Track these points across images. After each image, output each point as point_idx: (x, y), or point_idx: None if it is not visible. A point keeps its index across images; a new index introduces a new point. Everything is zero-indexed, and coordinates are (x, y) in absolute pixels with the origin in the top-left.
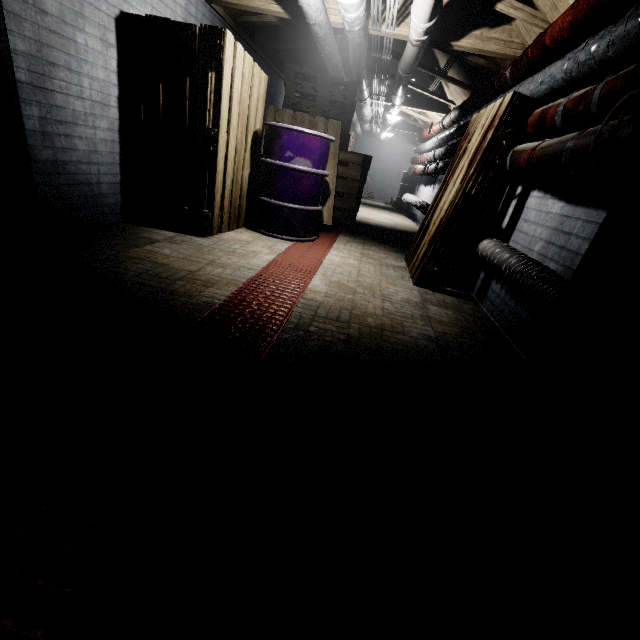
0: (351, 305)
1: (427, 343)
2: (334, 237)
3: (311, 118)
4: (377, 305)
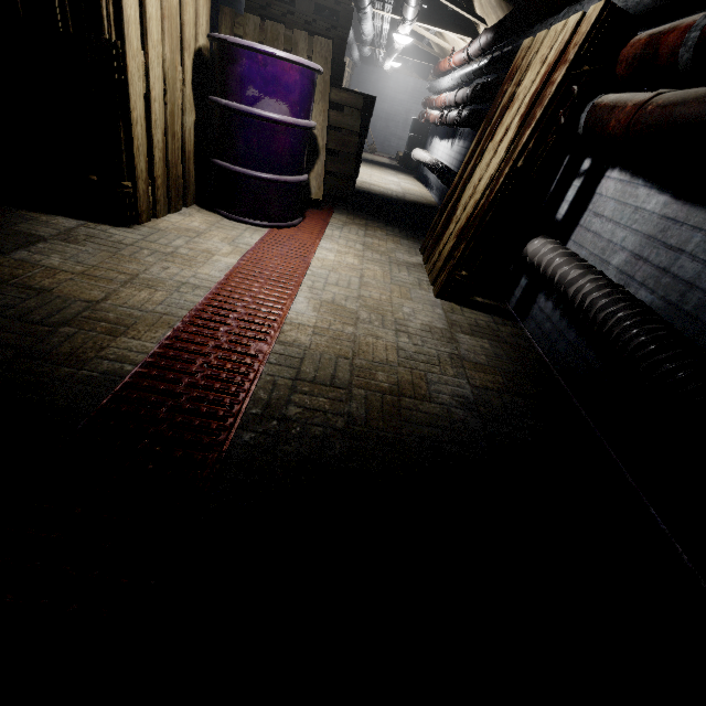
0: (352, 348)
1: (464, 414)
2: (326, 217)
3: (288, 32)
4: (389, 343)
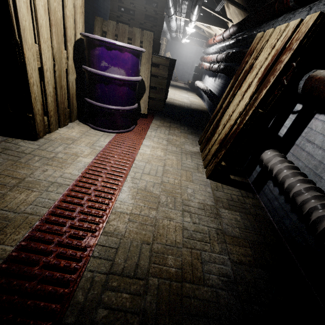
0: (153, 232)
1: (228, 297)
2: (149, 122)
3: (130, 29)
4: (178, 223)
